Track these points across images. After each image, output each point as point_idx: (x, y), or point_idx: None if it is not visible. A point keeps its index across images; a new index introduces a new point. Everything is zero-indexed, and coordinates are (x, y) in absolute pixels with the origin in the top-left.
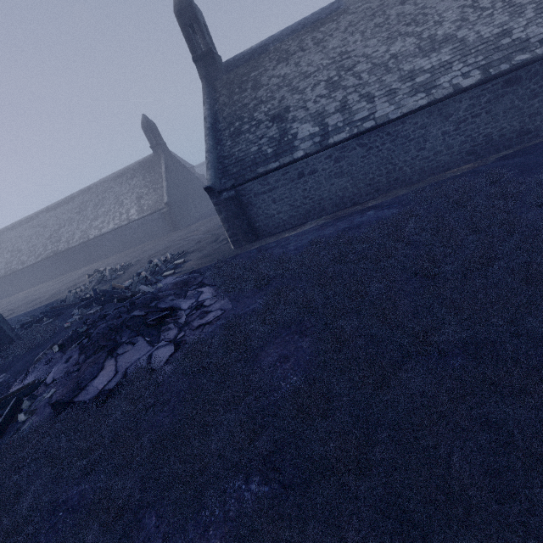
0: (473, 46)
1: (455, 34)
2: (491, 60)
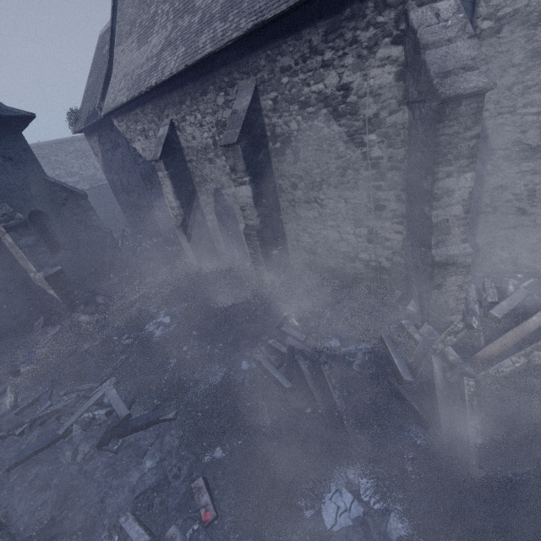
0: (86, 177)
1: (79, 172)
2: (92, 183)
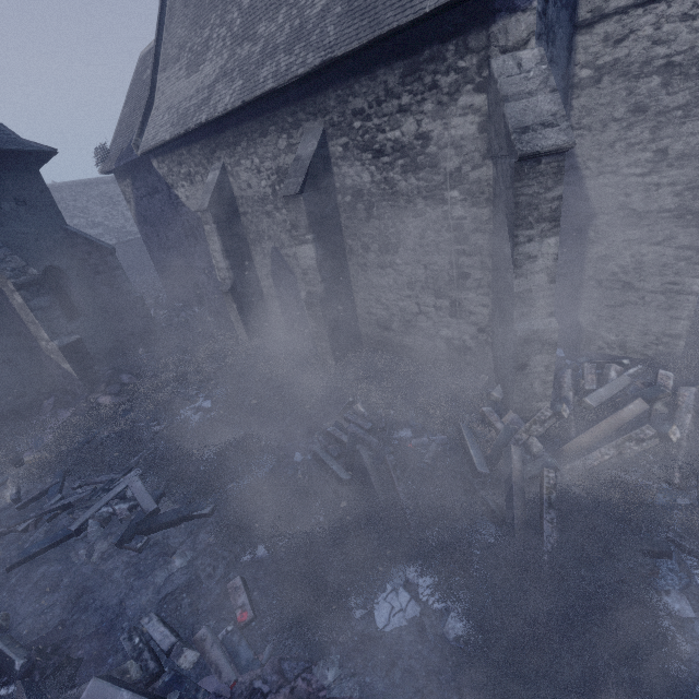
0: (112, 229)
1: (104, 223)
2: (120, 236)
